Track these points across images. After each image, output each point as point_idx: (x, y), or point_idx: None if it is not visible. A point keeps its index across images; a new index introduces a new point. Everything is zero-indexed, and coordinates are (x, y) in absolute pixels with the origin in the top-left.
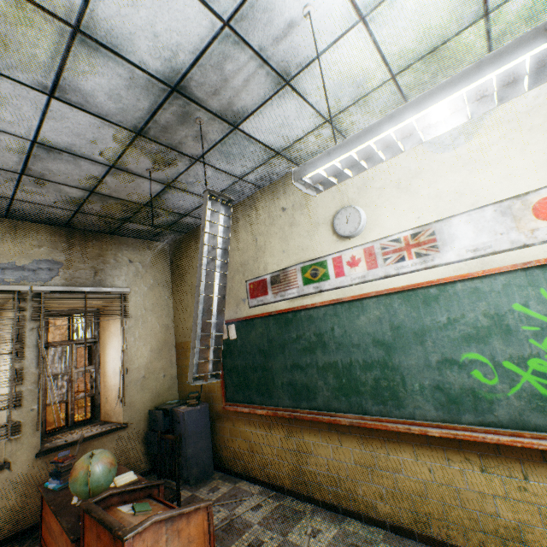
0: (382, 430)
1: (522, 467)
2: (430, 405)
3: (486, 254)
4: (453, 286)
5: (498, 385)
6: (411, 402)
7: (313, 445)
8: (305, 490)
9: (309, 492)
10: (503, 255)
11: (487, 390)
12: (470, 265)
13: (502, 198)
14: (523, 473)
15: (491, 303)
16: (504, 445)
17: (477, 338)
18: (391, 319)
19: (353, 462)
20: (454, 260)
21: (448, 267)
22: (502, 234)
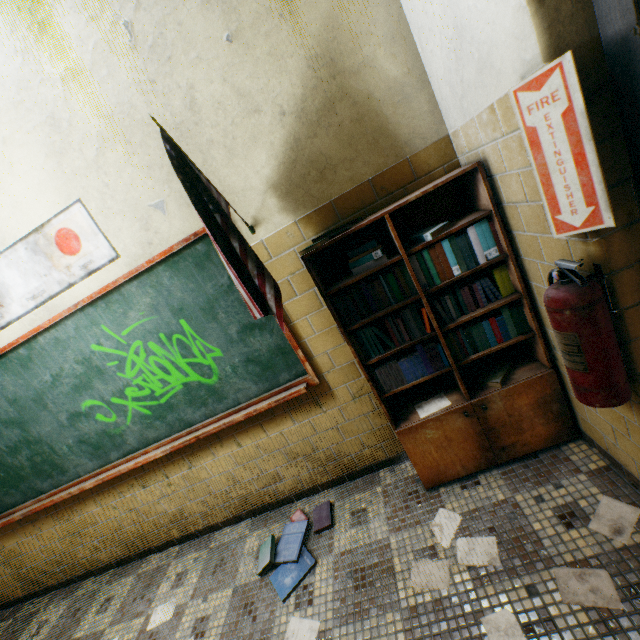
0: (65, 498)
1: (163, 471)
2: (85, 459)
3: (47, 299)
4: (38, 342)
5: (119, 420)
6: (71, 464)
7: (18, 547)
8: (39, 585)
9: (44, 585)
10: (60, 297)
11: (114, 427)
12: (40, 314)
13: (26, 233)
14: (165, 474)
15: (76, 350)
16: (147, 462)
17: (84, 385)
18: (4, 394)
19: (61, 538)
20: (23, 312)
21: (23, 322)
22: (48, 275)
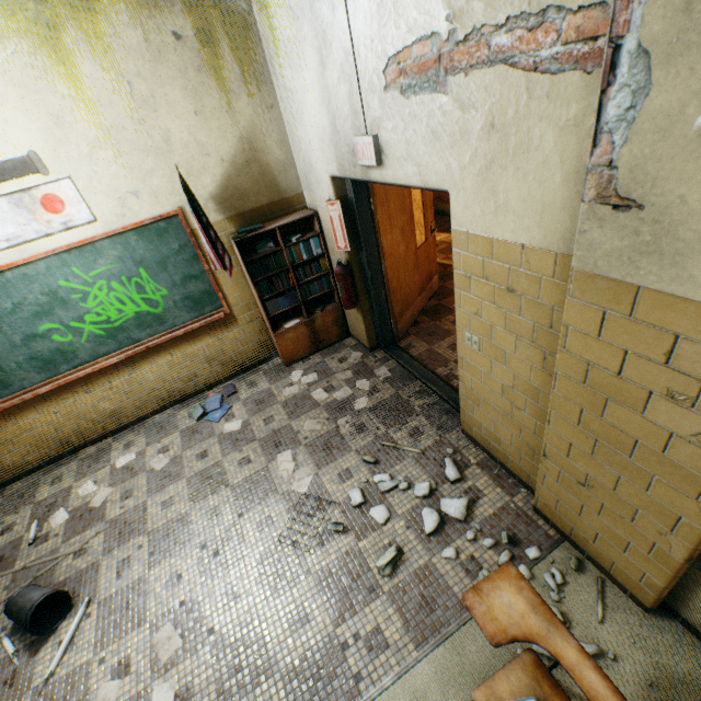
0: (2, 411)
1: (108, 378)
2: (34, 373)
3: (21, 243)
4: (5, 276)
5: (75, 339)
6: (17, 379)
7: None
8: None
9: None
10: (36, 243)
11: (69, 345)
12: (11, 254)
13: (12, 191)
14: (109, 381)
15: (44, 284)
16: (94, 372)
17: (46, 312)
18: None
19: None
20: None
21: None
22: (27, 225)
